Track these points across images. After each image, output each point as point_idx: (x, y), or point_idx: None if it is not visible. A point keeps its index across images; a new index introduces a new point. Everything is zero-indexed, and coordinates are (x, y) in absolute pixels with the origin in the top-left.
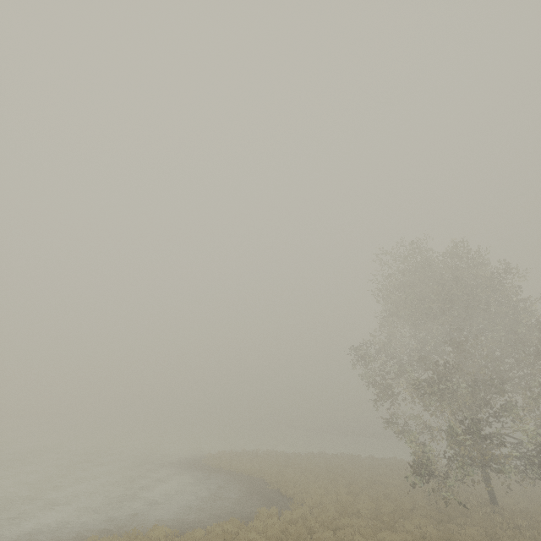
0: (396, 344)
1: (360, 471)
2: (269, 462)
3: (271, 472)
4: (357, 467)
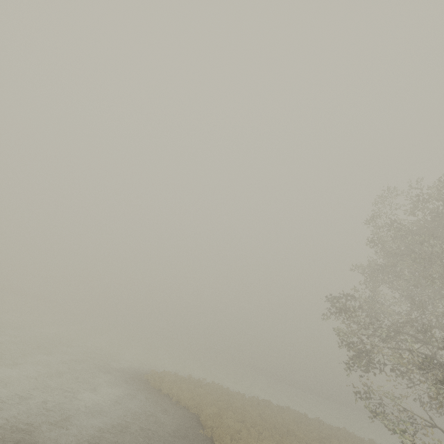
0: (377, 306)
1: (309, 438)
2: (210, 397)
3: (209, 413)
4: (306, 432)
